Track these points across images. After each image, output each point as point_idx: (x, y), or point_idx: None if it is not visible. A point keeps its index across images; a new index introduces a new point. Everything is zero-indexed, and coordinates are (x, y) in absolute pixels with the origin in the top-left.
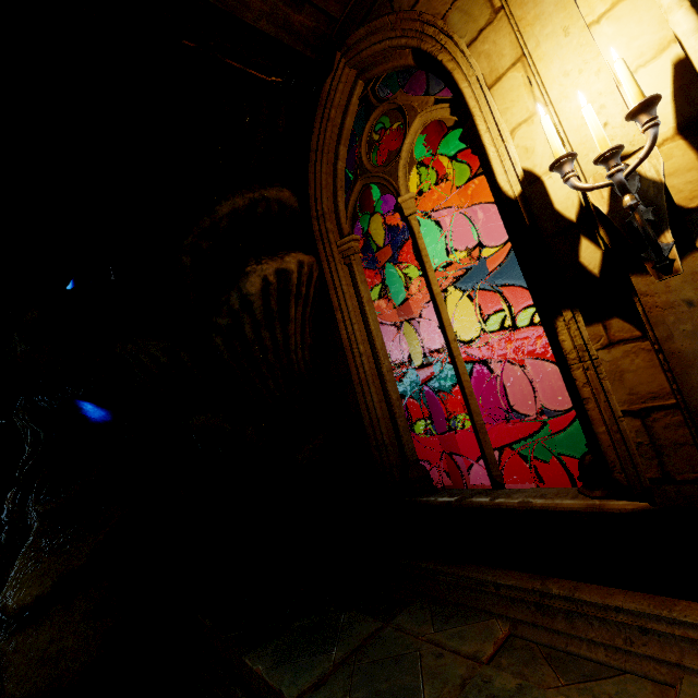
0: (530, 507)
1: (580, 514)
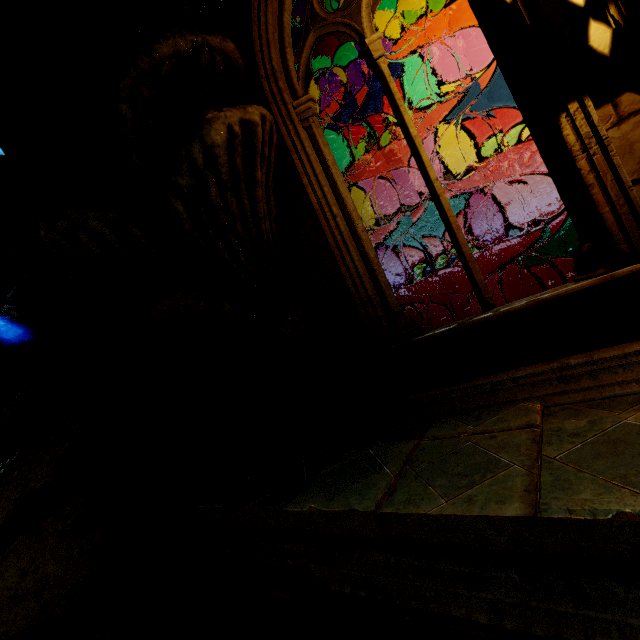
0: (540, 301)
1: (592, 288)
